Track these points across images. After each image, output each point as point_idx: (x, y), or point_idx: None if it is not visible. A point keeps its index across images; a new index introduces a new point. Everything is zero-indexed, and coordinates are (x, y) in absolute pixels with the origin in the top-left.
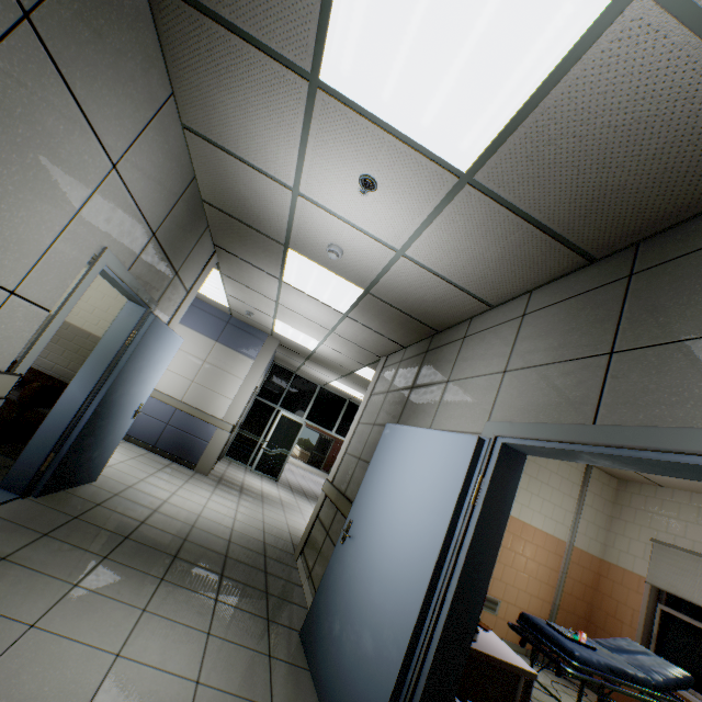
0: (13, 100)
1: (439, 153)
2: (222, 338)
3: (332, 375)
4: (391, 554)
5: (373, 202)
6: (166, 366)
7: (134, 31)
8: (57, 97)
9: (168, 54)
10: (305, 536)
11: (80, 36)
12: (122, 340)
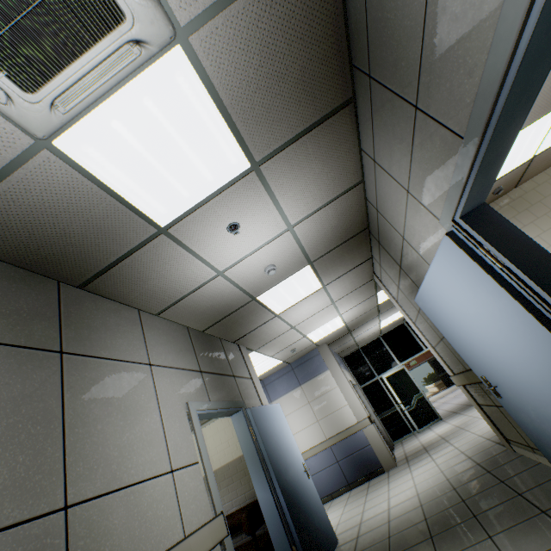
0: (87, 387)
1: (232, 177)
2: (300, 380)
3: (374, 322)
4: (522, 361)
5: (247, 230)
6: (288, 428)
7: (100, 309)
8: (100, 366)
9: (119, 299)
10: (493, 428)
11: (85, 335)
12: (250, 440)
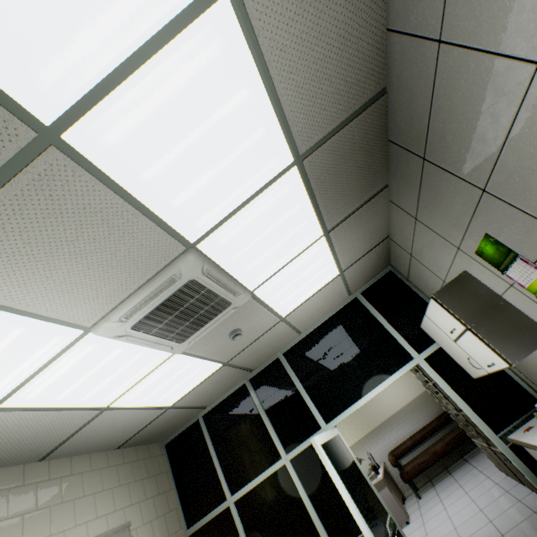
0: None
1: None
2: None
3: None
4: None
5: None
6: None
7: None
8: None
9: None
10: None
11: None
12: None
